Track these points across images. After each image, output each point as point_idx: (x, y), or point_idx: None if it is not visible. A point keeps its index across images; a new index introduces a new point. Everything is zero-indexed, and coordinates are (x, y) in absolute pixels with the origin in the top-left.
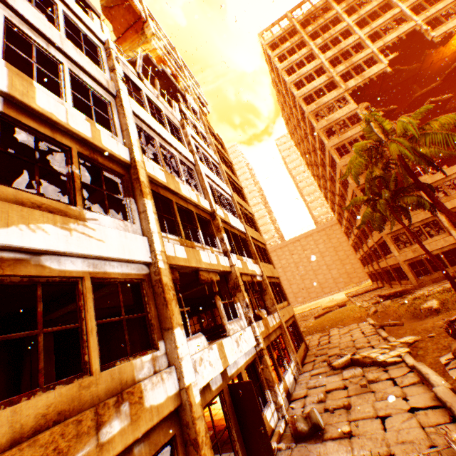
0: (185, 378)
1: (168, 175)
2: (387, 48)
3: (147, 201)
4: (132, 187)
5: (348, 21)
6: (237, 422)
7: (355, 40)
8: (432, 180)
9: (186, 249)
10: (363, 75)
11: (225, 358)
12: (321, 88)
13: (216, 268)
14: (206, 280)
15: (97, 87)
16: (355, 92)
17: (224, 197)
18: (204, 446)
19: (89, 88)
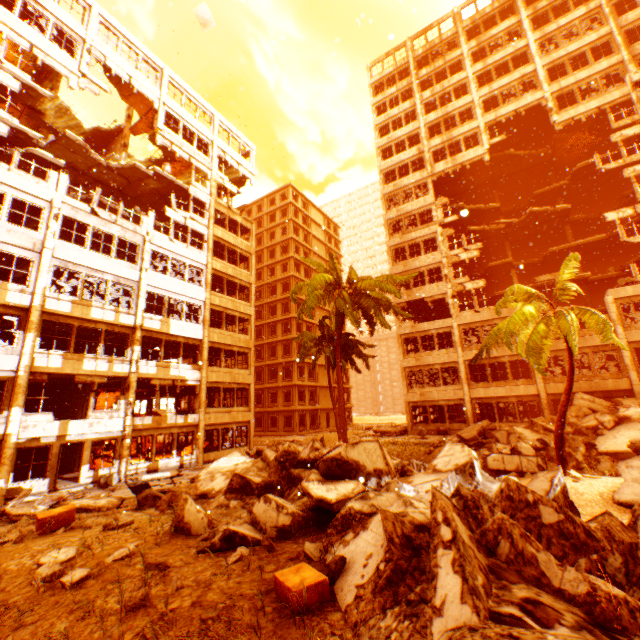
0: (9, 430)
1: (78, 305)
2: (505, 121)
3: (30, 334)
4: (27, 323)
5: (468, 70)
6: (57, 463)
7: (466, 104)
8: (471, 320)
9: (65, 361)
10: (455, 159)
11: (66, 430)
12: (408, 164)
13: (102, 374)
14: (85, 381)
15: (24, 252)
16: (450, 177)
17: (185, 304)
18: (7, 458)
19: (16, 255)
